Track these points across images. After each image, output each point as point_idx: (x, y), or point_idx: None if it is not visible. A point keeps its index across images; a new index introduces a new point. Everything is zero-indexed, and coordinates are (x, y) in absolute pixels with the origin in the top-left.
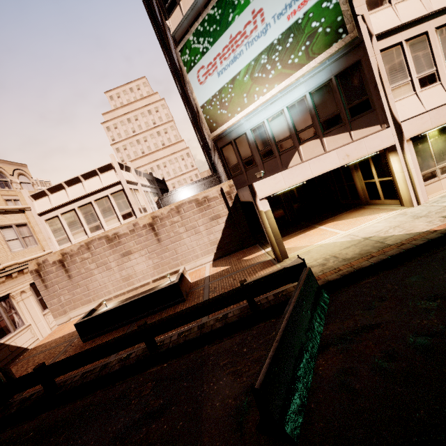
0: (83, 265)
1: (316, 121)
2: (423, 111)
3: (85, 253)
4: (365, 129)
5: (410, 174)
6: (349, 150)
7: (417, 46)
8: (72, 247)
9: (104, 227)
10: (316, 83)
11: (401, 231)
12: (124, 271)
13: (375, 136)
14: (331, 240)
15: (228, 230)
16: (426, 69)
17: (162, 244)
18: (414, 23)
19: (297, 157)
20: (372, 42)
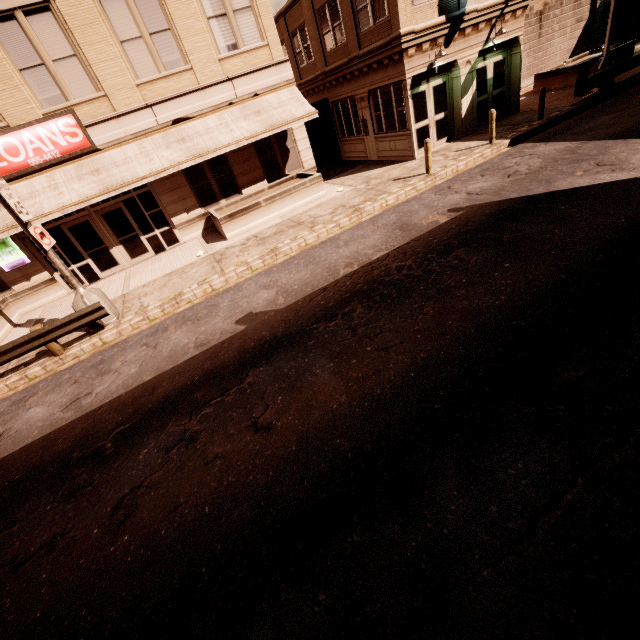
0: None
1: None
2: None
3: None
4: None
5: None
6: None
7: None
8: None
9: None
10: None
11: None
12: None
13: None
14: None
15: (582, 38)
16: None
17: (540, 42)
18: None
19: None
20: None
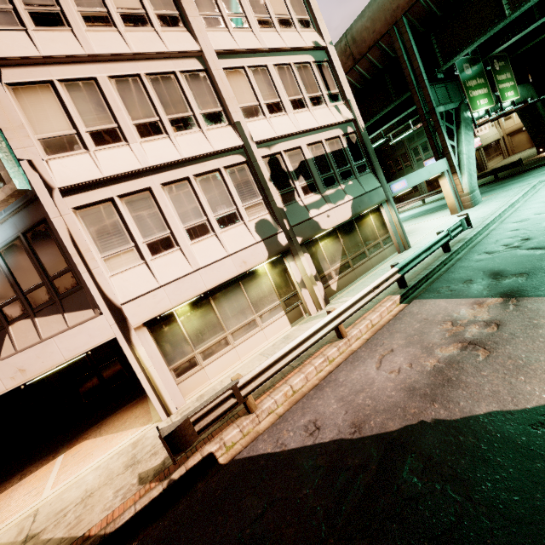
0: None
1: (20, 293)
2: (156, 286)
3: None
4: (79, 313)
5: (148, 375)
6: (24, 360)
7: (138, 204)
8: None
9: None
10: (3, 239)
11: (69, 524)
12: None
13: (77, 331)
14: (4, 529)
15: None
16: (157, 231)
17: None
18: (129, 176)
19: (9, 343)
20: (54, 198)
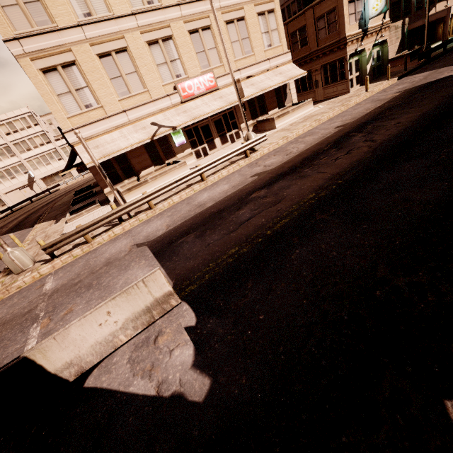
0: None
1: None
2: None
3: None
4: None
5: None
6: None
7: None
8: None
9: None
10: None
11: None
12: None
13: None
14: None
15: (399, 46)
16: None
17: None
18: None
19: (434, 10)
20: None
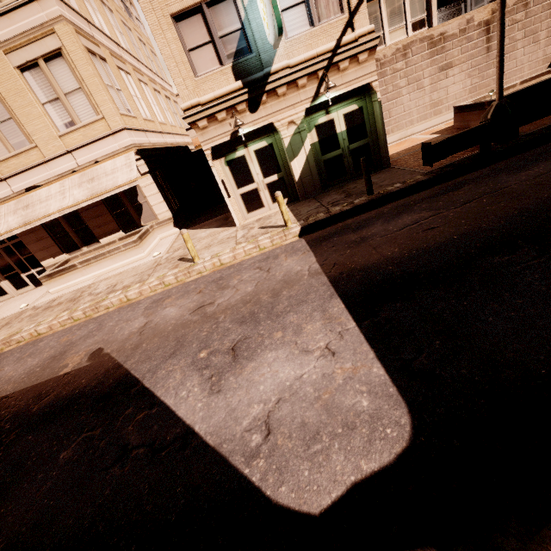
0: (393, 80)
1: None
2: None
3: (399, 61)
4: None
5: None
6: None
7: None
8: (386, 51)
9: (385, 42)
10: None
11: None
12: (435, 93)
13: None
14: None
15: None
16: None
17: (489, 57)
18: None
19: None
20: None
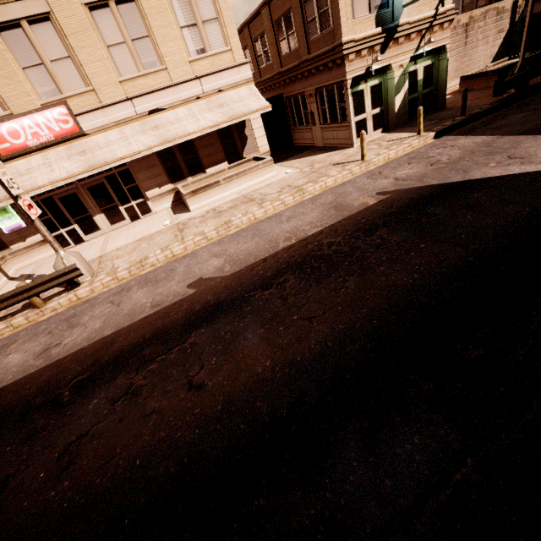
0: None
1: None
2: None
3: None
4: None
5: None
6: None
7: None
8: None
9: None
10: None
11: None
12: None
13: None
14: None
15: (502, 46)
16: None
17: (465, 49)
18: None
19: None
20: None
